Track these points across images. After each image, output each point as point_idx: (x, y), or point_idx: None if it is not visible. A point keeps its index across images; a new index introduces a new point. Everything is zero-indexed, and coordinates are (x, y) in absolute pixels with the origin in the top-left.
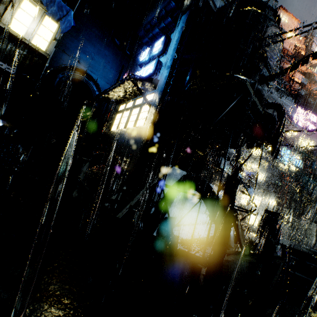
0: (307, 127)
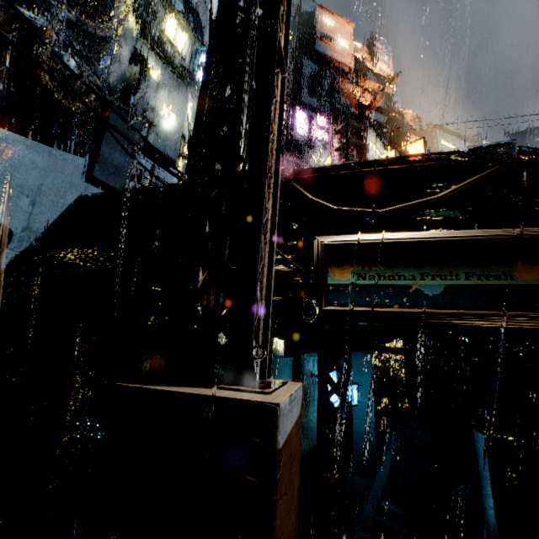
0: (315, 136)
